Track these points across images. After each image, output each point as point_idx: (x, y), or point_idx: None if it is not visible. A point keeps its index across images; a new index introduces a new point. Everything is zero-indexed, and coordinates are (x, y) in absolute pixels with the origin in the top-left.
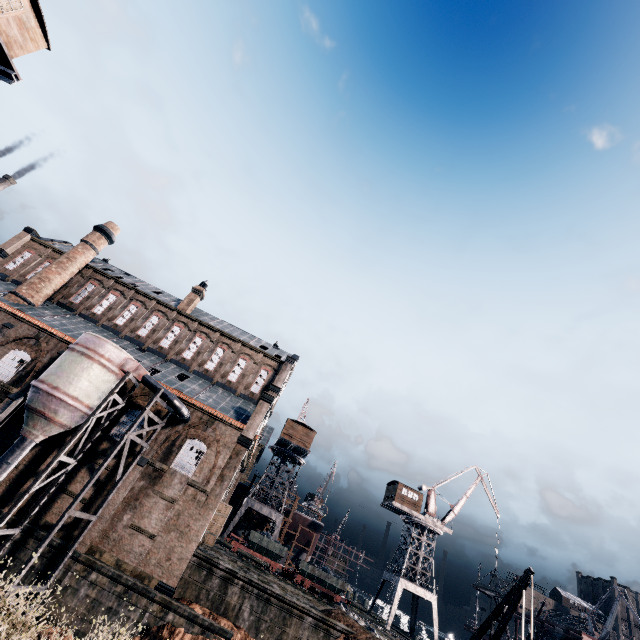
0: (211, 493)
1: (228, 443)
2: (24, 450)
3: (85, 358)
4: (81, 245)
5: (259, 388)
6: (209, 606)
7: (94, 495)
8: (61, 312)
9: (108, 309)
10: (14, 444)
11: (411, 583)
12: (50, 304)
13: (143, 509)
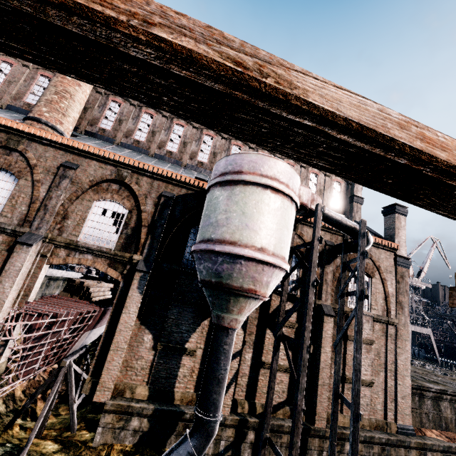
0: (398, 324)
1: (387, 267)
2: (232, 345)
3: (271, 194)
4: None
5: (338, 202)
6: (433, 426)
7: (292, 359)
8: (101, 143)
9: (151, 133)
10: (219, 342)
11: (414, 326)
12: (79, 134)
13: (347, 359)
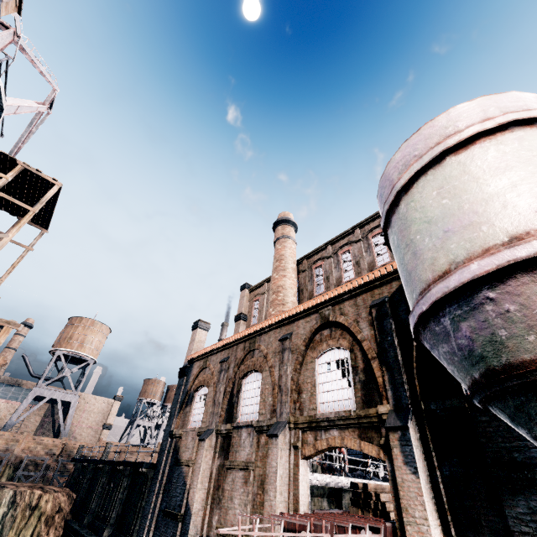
0: None
1: None
2: None
3: (457, 157)
4: (276, 244)
5: None
6: None
7: None
8: None
9: (355, 266)
10: None
11: None
12: None
13: None
